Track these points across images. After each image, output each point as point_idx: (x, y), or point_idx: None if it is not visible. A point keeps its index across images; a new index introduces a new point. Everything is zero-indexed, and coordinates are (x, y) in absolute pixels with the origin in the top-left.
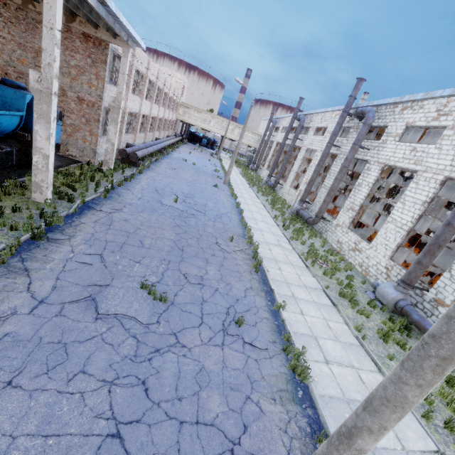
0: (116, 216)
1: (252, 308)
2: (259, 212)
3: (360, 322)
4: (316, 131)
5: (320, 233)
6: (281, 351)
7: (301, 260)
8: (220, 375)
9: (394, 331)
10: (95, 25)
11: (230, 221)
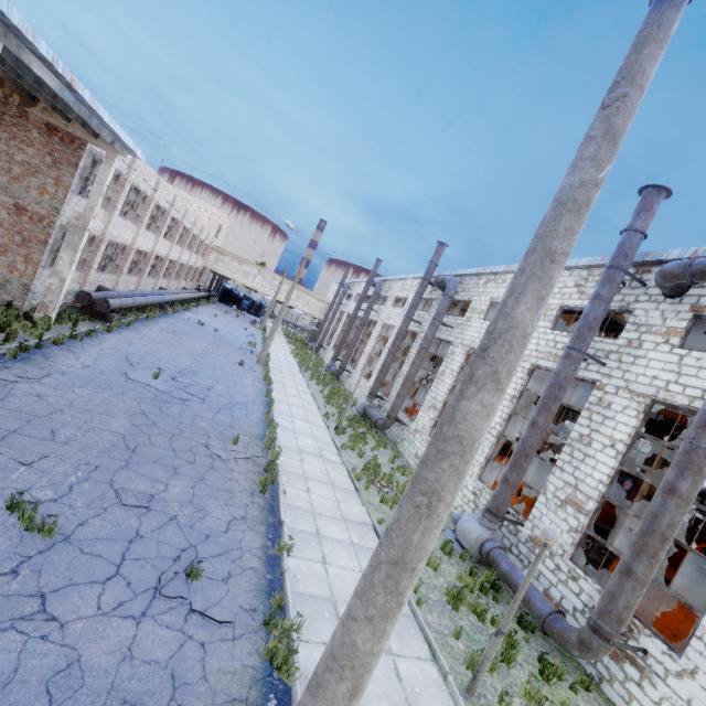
0: (21, 388)
1: (231, 551)
2: (304, 406)
3: (421, 577)
4: (396, 303)
5: (395, 443)
6: (260, 626)
7: (351, 479)
8: (110, 674)
9: (474, 592)
10: (67, 116)
11: (247, 414)
